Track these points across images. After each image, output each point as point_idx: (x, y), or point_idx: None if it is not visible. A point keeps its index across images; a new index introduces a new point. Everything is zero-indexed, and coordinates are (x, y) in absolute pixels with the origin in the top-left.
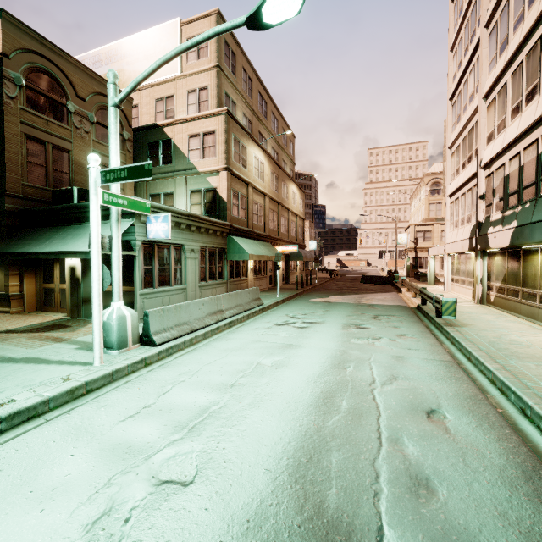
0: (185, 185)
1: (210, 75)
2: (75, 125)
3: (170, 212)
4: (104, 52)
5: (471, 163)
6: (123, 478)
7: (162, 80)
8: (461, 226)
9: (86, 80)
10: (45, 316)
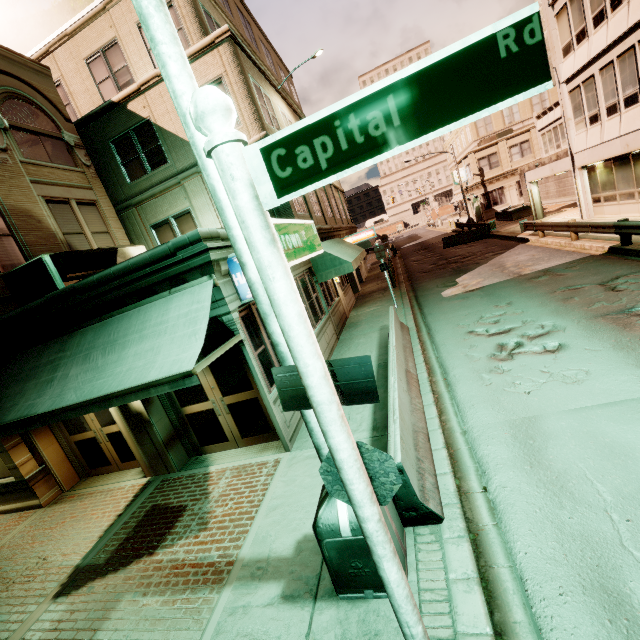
0: (205, 191)
1: None
2: None
3: None
4: None
5: (623, 6)
6: None
7: (81, 18)
8: (609, 117)
9: None
10: (108, 491)
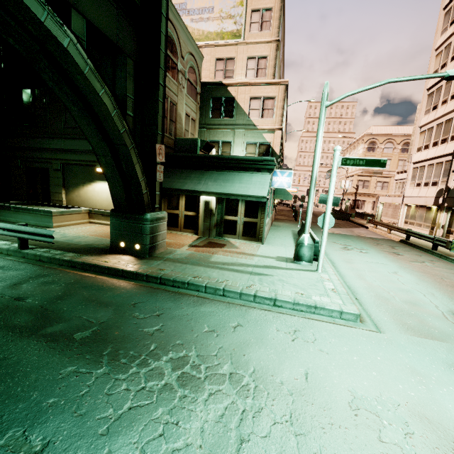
0: (243, 137)
1: (270, 47)
2: (179, 82)
3: None
4: None
5: (445, 144)
6: (452, 320)
7: (224, 42)
8: (424, 187)
9: (185, 41)
10: (181, 234)
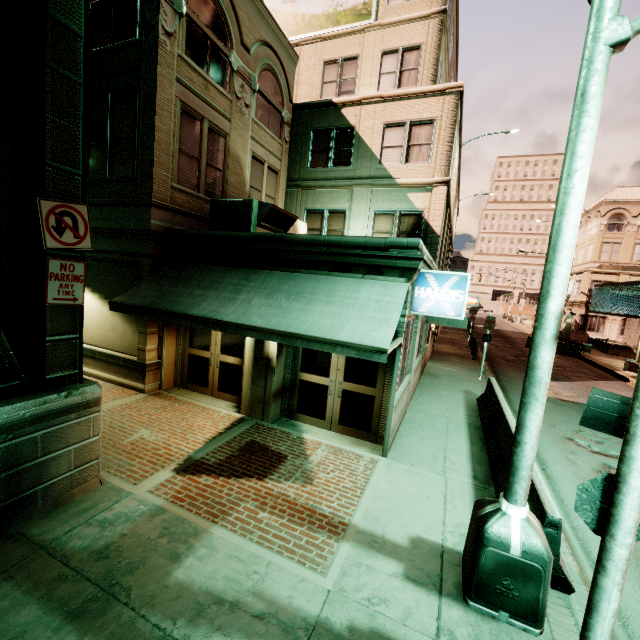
0: (369, 202)
1: (427, 27)
2: (236, 93)
3: None
4: None
5: None
6: None
7: (340, 30)
8: None
9: (254, 17)
10: (204, 407)
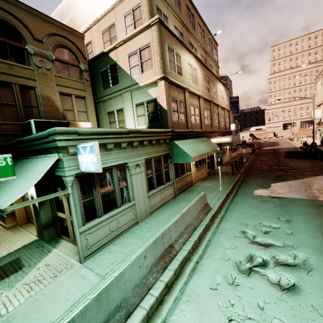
0: (131, 100)
1: None
2: (37, 65)
3: (106, 134)
4: (64, 5)
5: None
6: None
7: (104, 12)
8: None
9: (40, 23)
10: (23, 235)
